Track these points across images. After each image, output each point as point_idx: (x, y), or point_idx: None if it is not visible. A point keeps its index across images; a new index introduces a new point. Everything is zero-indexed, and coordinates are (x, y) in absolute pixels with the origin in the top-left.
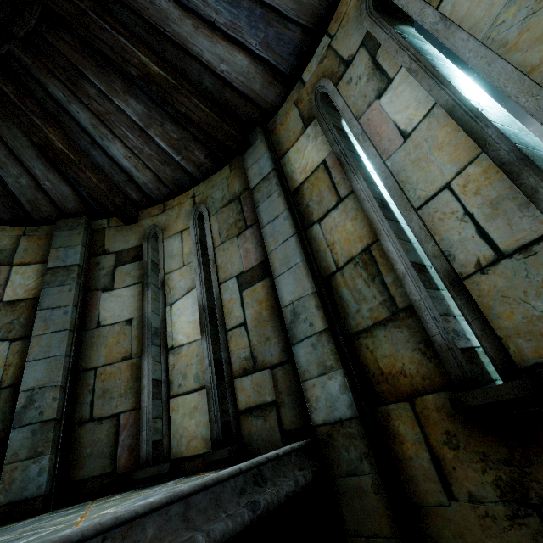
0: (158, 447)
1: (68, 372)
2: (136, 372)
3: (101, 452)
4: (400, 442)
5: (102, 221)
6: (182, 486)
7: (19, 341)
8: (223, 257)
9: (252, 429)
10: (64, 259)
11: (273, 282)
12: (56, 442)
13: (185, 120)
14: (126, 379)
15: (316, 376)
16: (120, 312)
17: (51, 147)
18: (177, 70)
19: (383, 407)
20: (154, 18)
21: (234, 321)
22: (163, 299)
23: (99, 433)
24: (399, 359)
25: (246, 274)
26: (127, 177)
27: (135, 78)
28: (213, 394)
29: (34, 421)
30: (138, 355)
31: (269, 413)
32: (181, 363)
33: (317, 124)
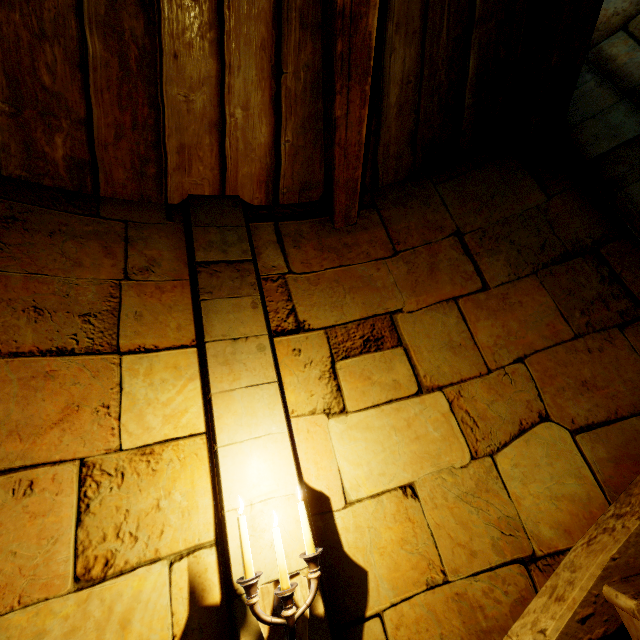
0: None
1: None
2: None
3: None
4: (614, 60)
5: None
6: None
7: None
8: None
9: None
10: None
11: None
12: None
13: None
14: None
15: None
16: None
17: None
18: None
19: (594, 49)
20: None
21: None
22: None
23: None
24: (610, 7)
25: None
26: None
27: None
28: None
29: None
30: None
31: None
32: None
33: None
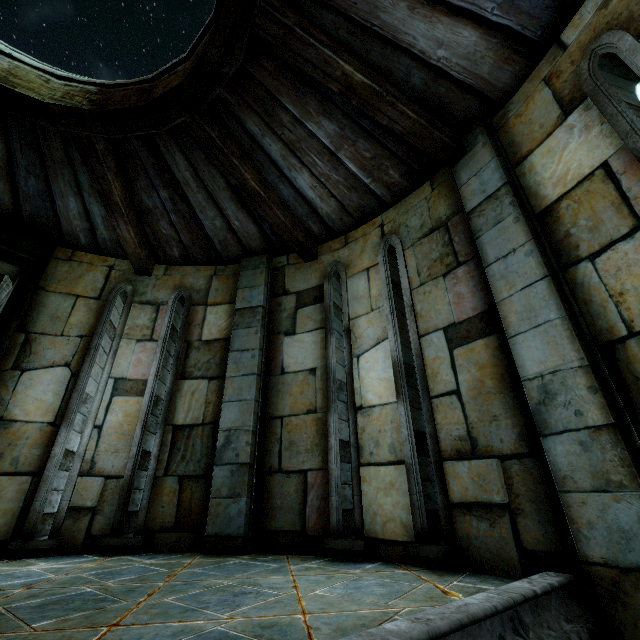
0: (347, 517)
1: (257, 417)
2: (321, 428)
3: (290, 507)
4: None
5: (281, 258)
6: (428, 612)
7: (215, 380)
8: (424, 302)
9: (471, 532)
10: (249, 300)
11: (503, 341)
12: (250, 486)
13: (382, 134)
14: (312, 434)
15: (589, 490)
16: (303, 360)
17: (245, 186)
18: (380, 73)
19: None
20: (361, 13)
21: (441, 387)
22: (348, 348)
23: (288, 486)
24: None
25: (458, 327)
26: (310, 209)
27: (331, 94)
28: (414, 473)
29: (232, 461)
30: (323, 410)
31: (498, 518)
32: (372, 427)
33: (591, 107)
